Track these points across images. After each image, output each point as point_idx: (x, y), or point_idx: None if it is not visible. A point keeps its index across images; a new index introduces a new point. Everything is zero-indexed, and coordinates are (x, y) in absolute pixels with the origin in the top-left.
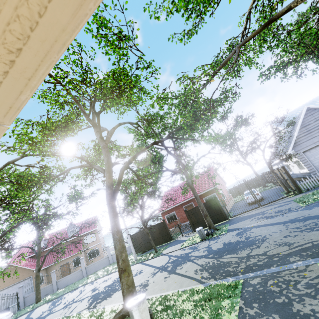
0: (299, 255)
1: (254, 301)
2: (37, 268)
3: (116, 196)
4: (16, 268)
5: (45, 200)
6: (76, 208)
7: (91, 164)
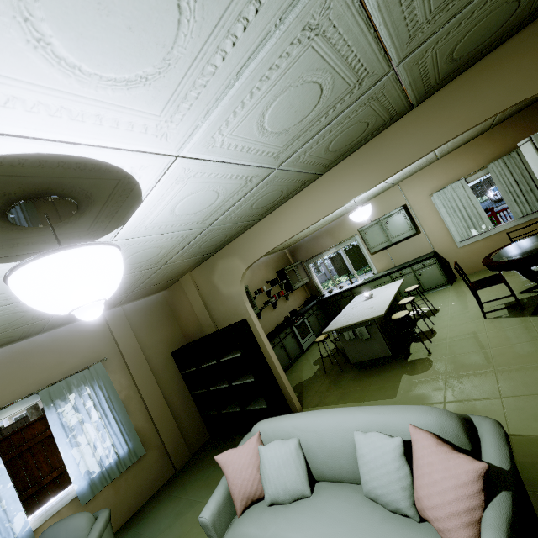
0: None
1: None
2: None
3: None
4: None
5: None
6: None
7: None
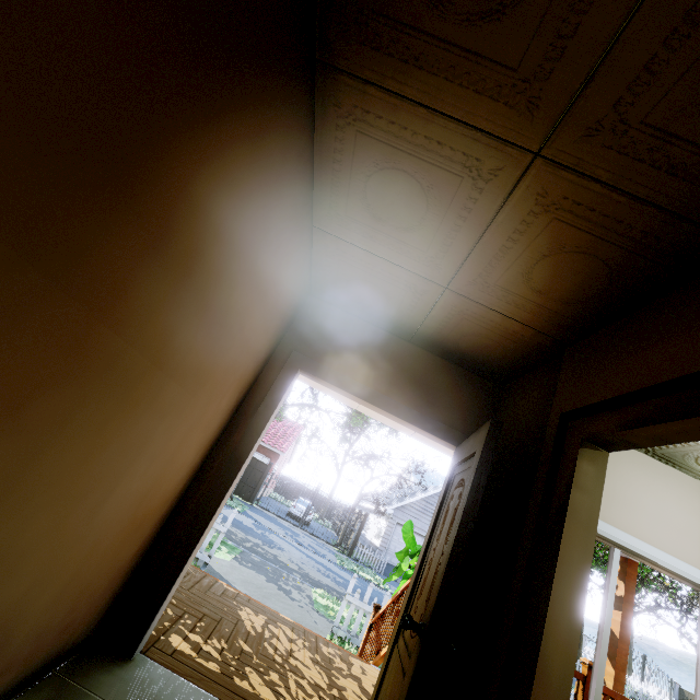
0: (303, 577)
1: (251, 563)
2: None
3: None
4: None
5: None
6: None
7: None
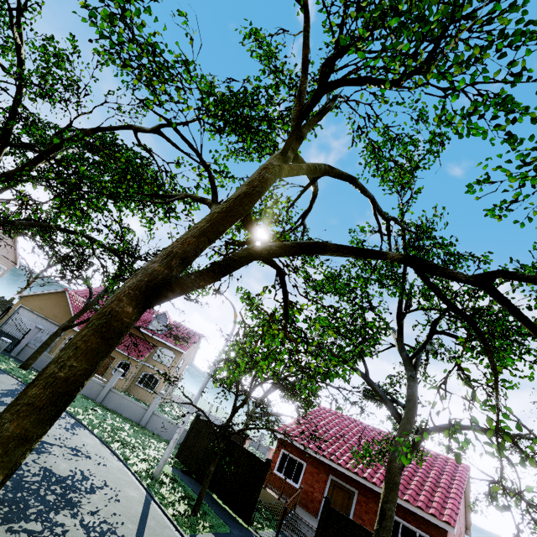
0: None
1: None
2: (65, 324)
3: (163, 301)
4: (65, 303)
5: (126, 228)
6: (184, 297)
7: (216, 201)
